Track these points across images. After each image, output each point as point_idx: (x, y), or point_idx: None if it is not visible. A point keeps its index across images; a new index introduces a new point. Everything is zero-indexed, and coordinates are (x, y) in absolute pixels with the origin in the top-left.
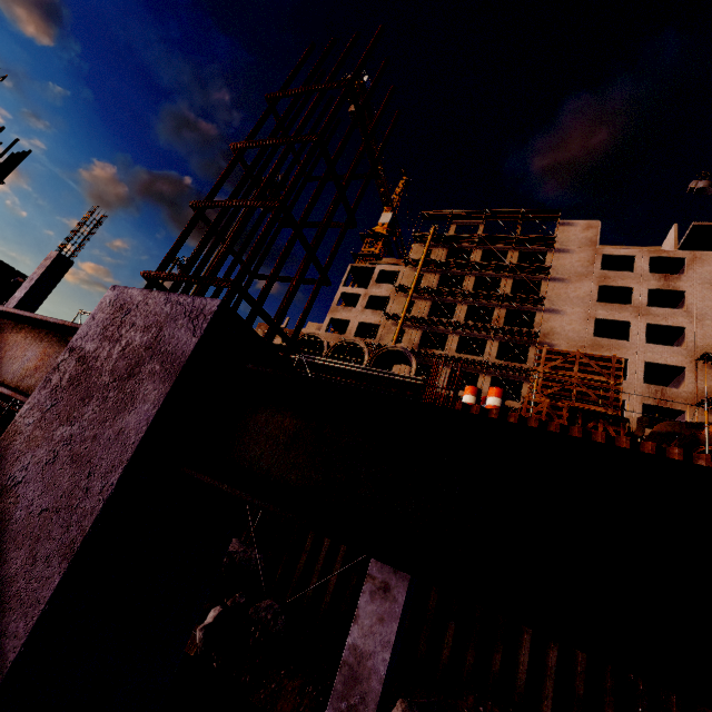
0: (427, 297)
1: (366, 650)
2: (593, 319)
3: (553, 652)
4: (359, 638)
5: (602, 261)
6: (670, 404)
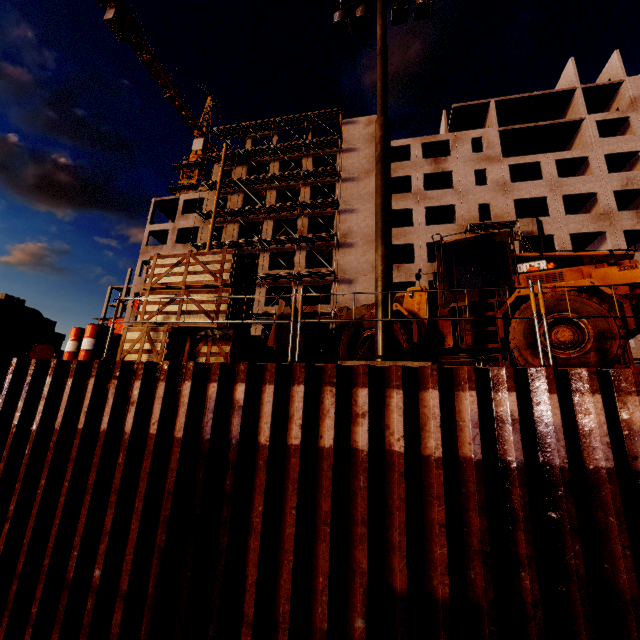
0: (234, 220)
1: None
2: None
3: None
4: None
5: None
6: None
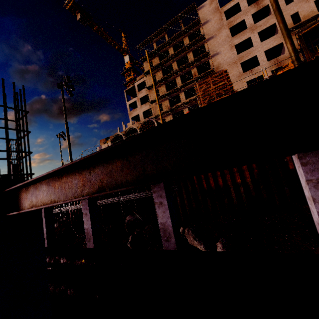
0: (162, 84)
1: (164, 222)
2: (234, 47)
3: (241, 188)
4: (161, 220)
5: (226, 15)
6: (282, 63)
